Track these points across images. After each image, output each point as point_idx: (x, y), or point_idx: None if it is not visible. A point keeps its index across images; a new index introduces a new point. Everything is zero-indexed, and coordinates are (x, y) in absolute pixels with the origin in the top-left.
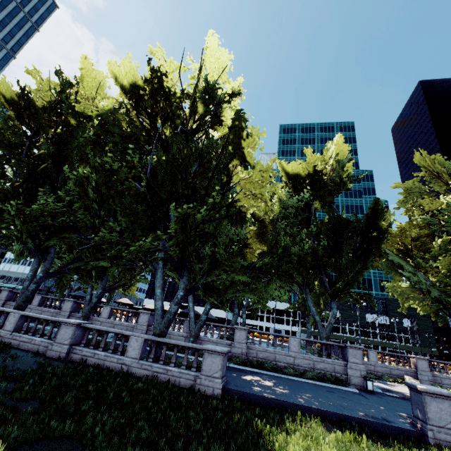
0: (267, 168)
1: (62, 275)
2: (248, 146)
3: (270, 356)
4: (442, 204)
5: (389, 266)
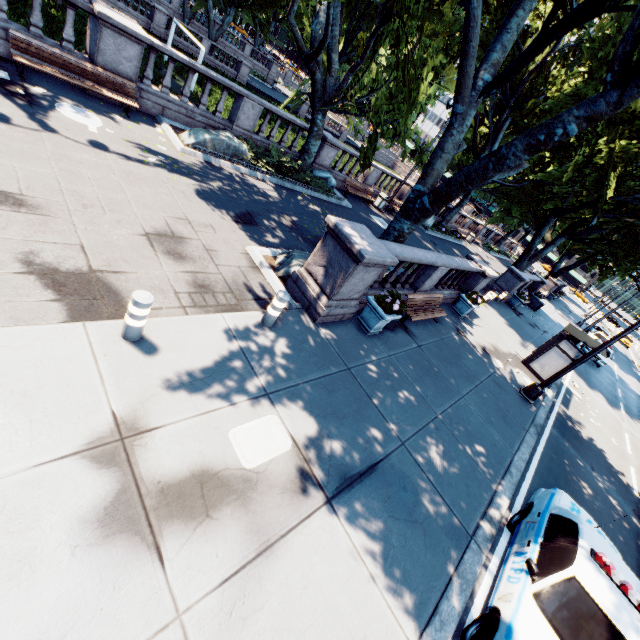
0: None
1: None
2: None
3: (232, 52)
4: None
5: None
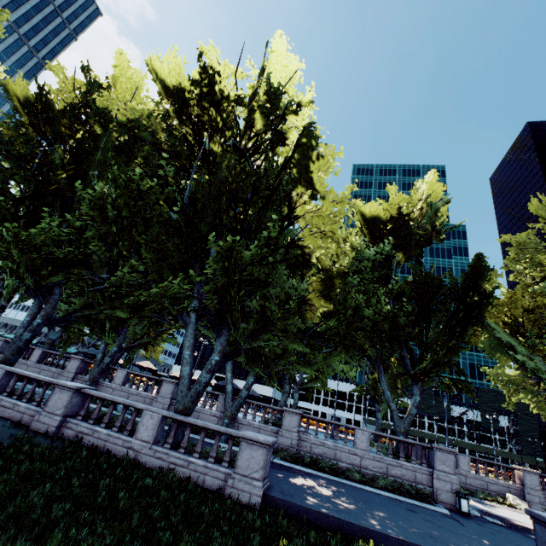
0: (342, 197)
1: (67, 324)
2: (319, 167)
3: (328, 452)
4: None
5: (493, 343)
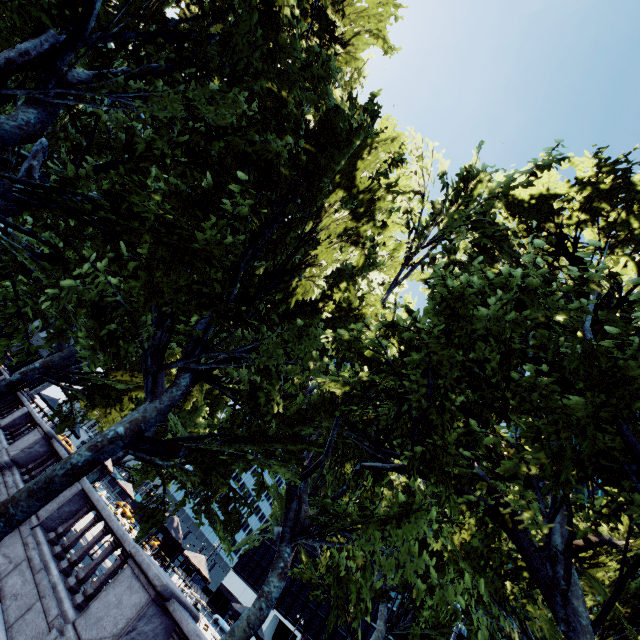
0: None
1: None
2: None
3: None
4: None
5: None
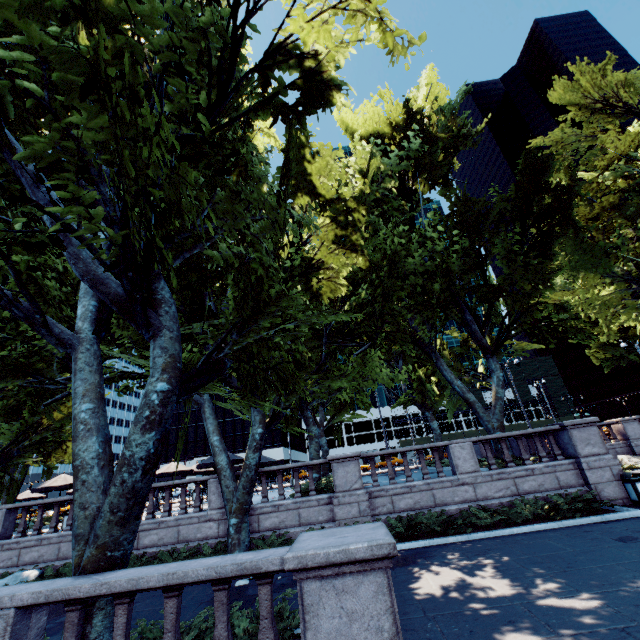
0: None
1: None
2: None
3: (422, 498)
4: (633, 138)
5: (575, 264)
